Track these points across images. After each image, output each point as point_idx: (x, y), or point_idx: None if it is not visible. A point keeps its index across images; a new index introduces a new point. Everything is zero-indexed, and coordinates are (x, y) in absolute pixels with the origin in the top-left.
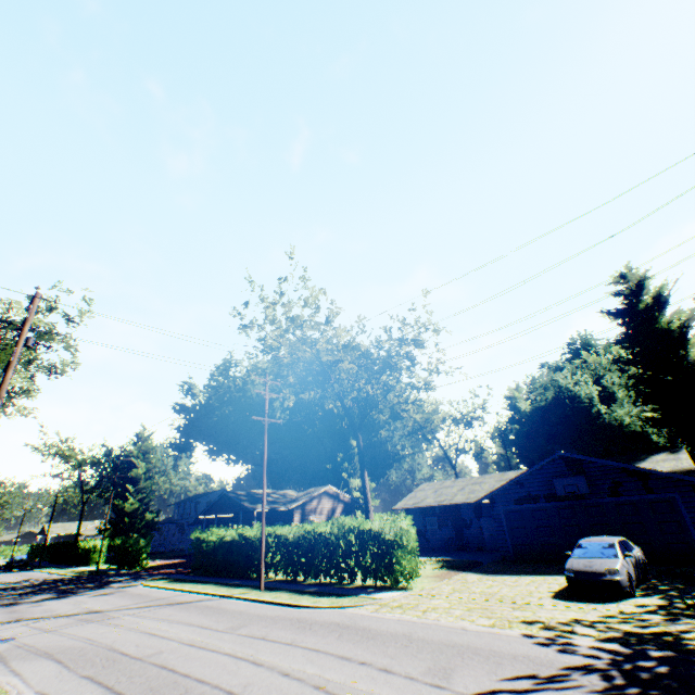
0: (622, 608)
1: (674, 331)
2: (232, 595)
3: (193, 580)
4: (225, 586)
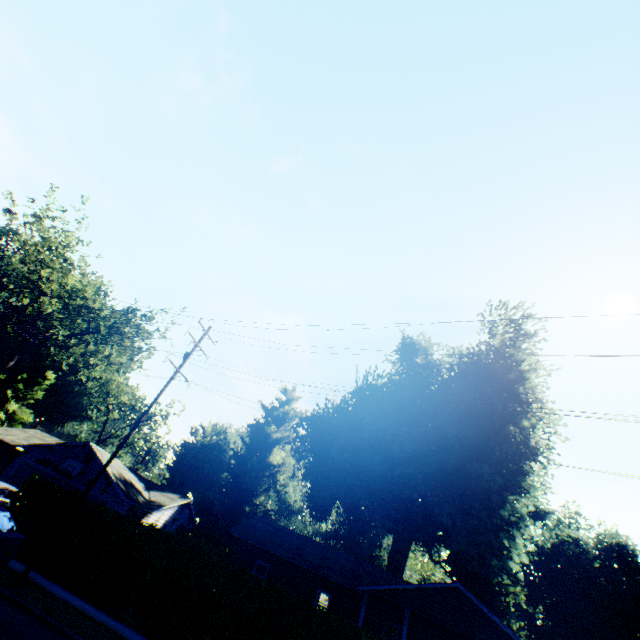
0: None
1: (272, 437)
2: None
3: None
4: None
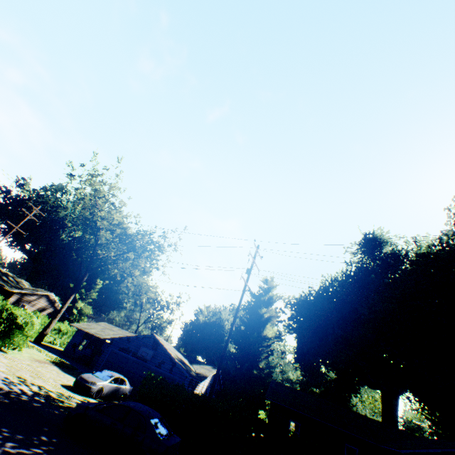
0: (76, 396)
1: (264, 317)
2: None
3: None
4: None
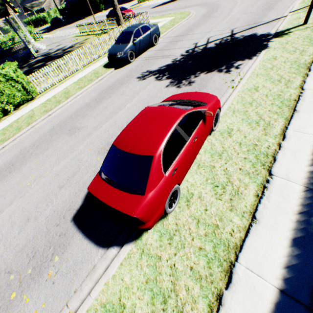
0: None
1: None
2: None
3: None
4: None
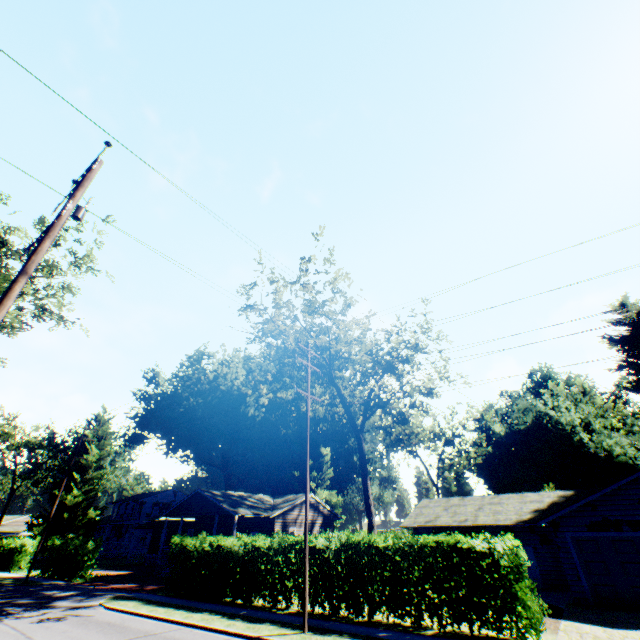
0: None
1: None
2: (268, 638)
3: (176, 604)
4: (237, 620)
